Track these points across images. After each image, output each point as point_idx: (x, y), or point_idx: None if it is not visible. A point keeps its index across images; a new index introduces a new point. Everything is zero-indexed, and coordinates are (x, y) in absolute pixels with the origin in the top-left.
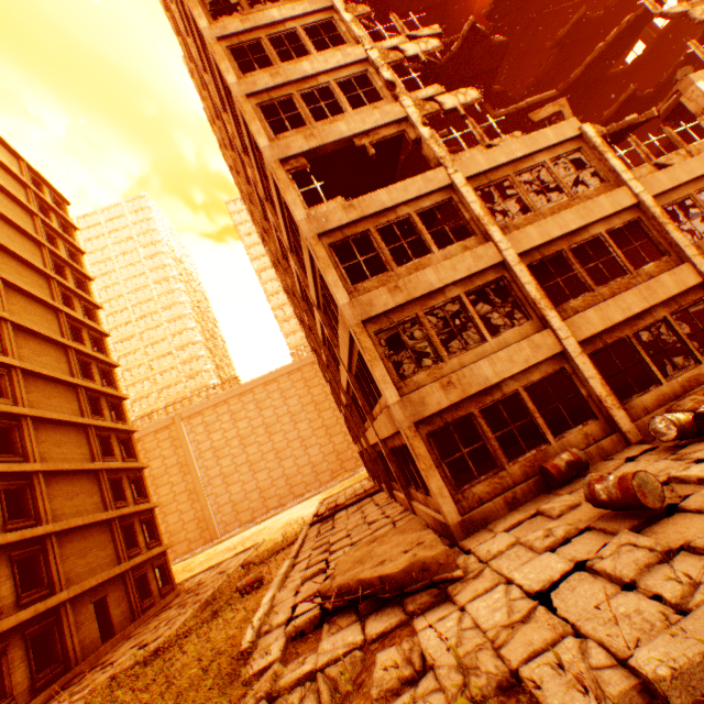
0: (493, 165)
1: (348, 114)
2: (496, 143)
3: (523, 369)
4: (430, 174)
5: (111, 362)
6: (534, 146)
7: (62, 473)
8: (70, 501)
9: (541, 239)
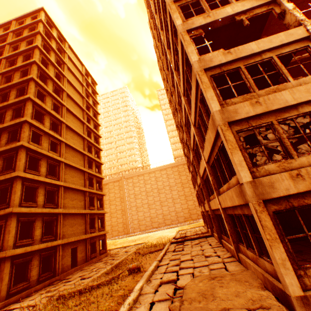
0: None
1: (232, 4)
2: None
3: None
4: (291, 31)
5: (100, 148)
6: None
7: (71, 189)
8: (72, 201)
9: None
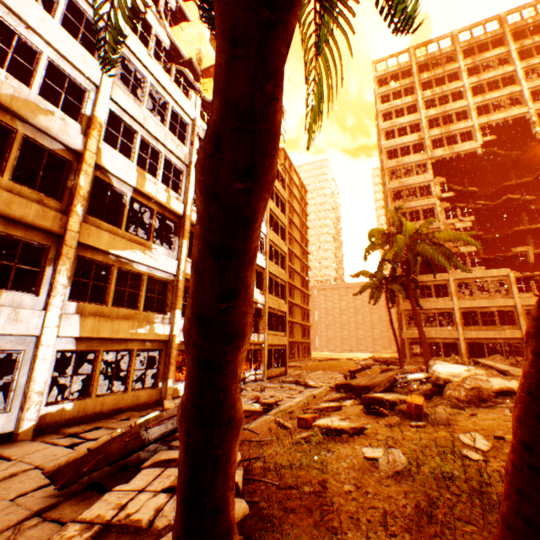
0: (466, 277)
1: None
2: (472, 269)
3: (443, 337)
4: (442, 274)
5: (309, 266)
6: (485, 275)
7: (296, 305)
8: (297, 314)
9: (469, 305)
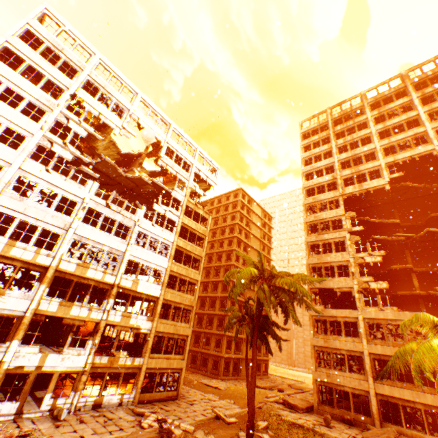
0: (376, 317)
1: (335, 278)
2: (383, 308)
3: (352, 386)
4: (352, 310)
5: None
6: (397, 317)
7: None
8: None
9: (381, 352)
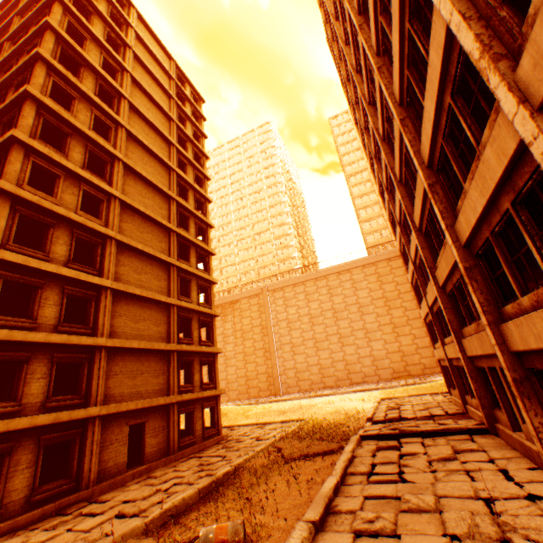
0: None
1: None
2: None
3: None
4: None
5: (207, 222)
6: None
7: (134, 297)
8: (135, 323)
9: None
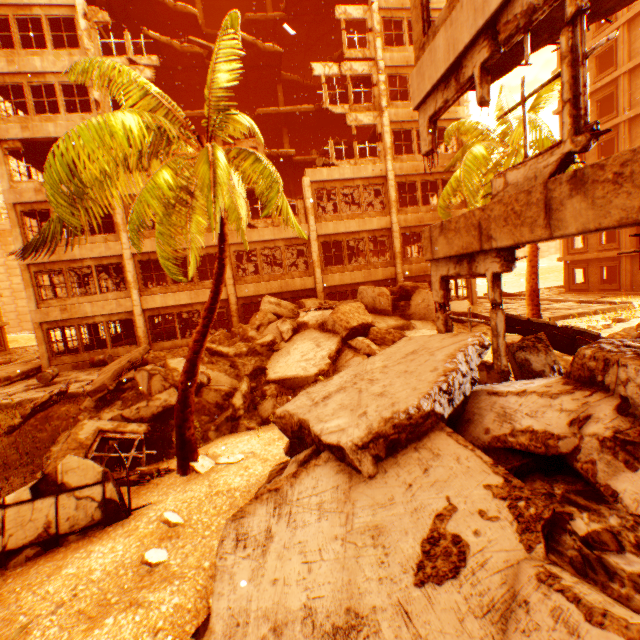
0: None
1: (61, 117)
2: None
3: (109, 313)
4: None
5: None
6: None
7: None
8: None
9: (152, 249)
